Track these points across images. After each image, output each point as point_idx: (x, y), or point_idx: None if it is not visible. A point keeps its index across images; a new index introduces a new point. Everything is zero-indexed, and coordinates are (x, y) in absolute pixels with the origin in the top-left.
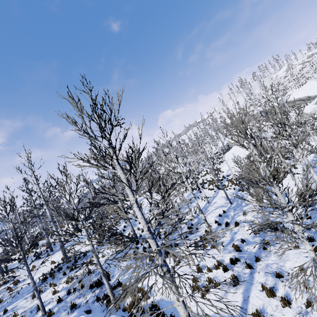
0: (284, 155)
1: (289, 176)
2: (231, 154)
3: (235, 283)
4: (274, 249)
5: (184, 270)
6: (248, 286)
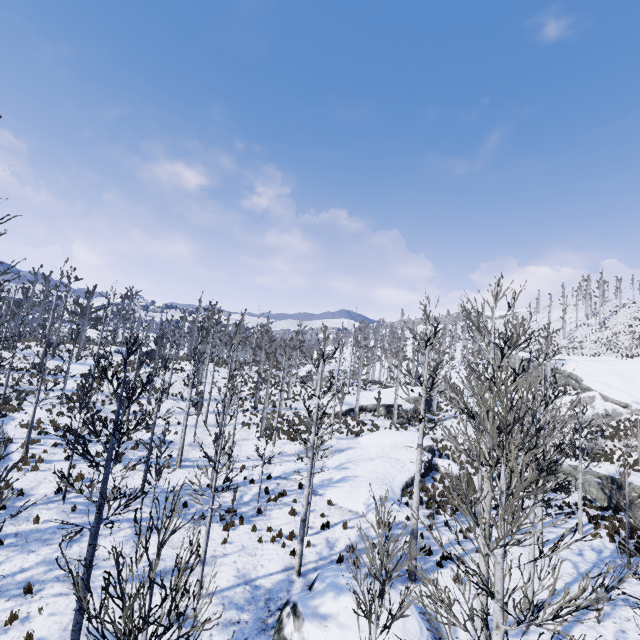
0: (372, 430)
1: (283, 441)
2: (373, 393)
3: (40, 432)
4: (99, 446)
5: (53, 418)
6: (41, 438)
